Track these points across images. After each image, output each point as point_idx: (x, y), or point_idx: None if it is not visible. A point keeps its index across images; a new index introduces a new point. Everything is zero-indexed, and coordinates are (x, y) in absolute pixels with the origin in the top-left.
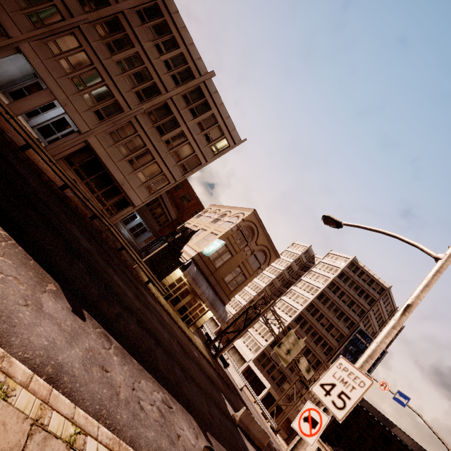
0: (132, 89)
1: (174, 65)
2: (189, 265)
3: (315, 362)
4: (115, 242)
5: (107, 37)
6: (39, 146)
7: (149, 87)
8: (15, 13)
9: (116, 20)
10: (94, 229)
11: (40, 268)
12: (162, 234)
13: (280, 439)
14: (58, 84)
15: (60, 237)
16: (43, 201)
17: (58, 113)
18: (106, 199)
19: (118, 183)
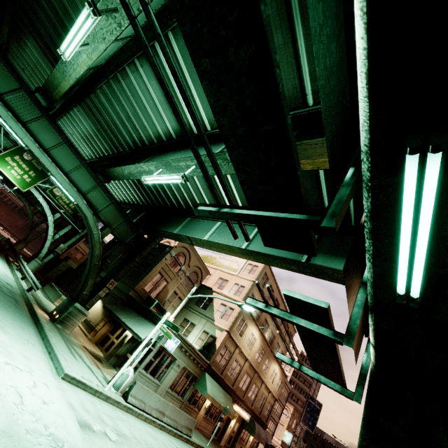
0: None
1: None
2: None
3: None
4: None
5: None
6: None
7: None
8: None
9: None
10: None
11: None
12: None
13: None
14: None
15: None
16: None
17: None
18: None
19: None
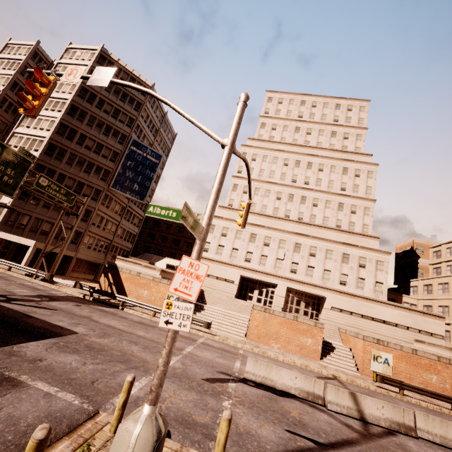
0: None
1: None
2: None
3: (94, 193)
4: None
5: None
6: None
7: None
8: None
9: None
10: None
11: None
12: None
13: (72, 283)
14: None
15: None
16: None
17: None
18: None
19: None
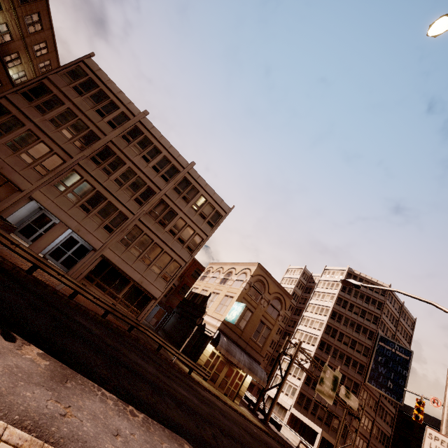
0: (131, 197)
1: (160, 167)
2: (219, 337)
3: (353, 386)
4: (148, 341)
5: (102, 164)
6: (85, 290)
7: (144, 191)
8: (24, 170)
9: (107, 148)
10: (133, 339)
11: (171, 432)
12: (169, 303)
13: None
14: (69, 215)
15: (144, 380)
16: (112, 347)
17: (66, 234)
18: (129, 301)
19: (137, 283)
